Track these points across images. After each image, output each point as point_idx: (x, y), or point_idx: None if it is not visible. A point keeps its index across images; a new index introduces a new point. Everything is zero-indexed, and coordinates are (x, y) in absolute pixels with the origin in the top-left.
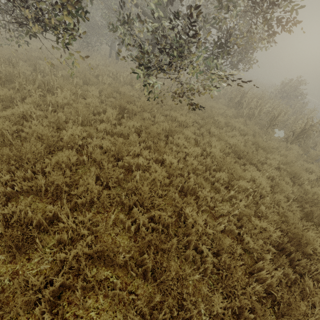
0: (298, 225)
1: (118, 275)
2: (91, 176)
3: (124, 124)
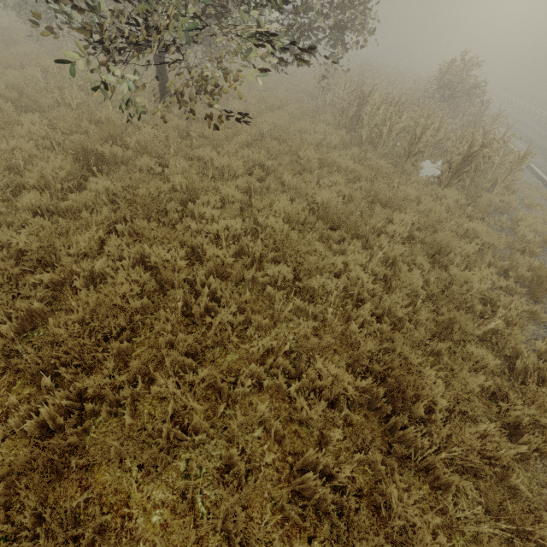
0: (410, 356)
1: None
2: None
3: (91, 187)
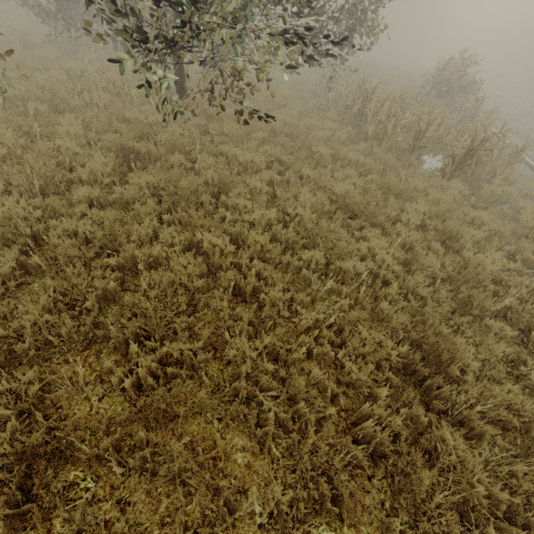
0: (440, 327)
1: (98, 474)
2: (50, 294)
3: (132, 182)
